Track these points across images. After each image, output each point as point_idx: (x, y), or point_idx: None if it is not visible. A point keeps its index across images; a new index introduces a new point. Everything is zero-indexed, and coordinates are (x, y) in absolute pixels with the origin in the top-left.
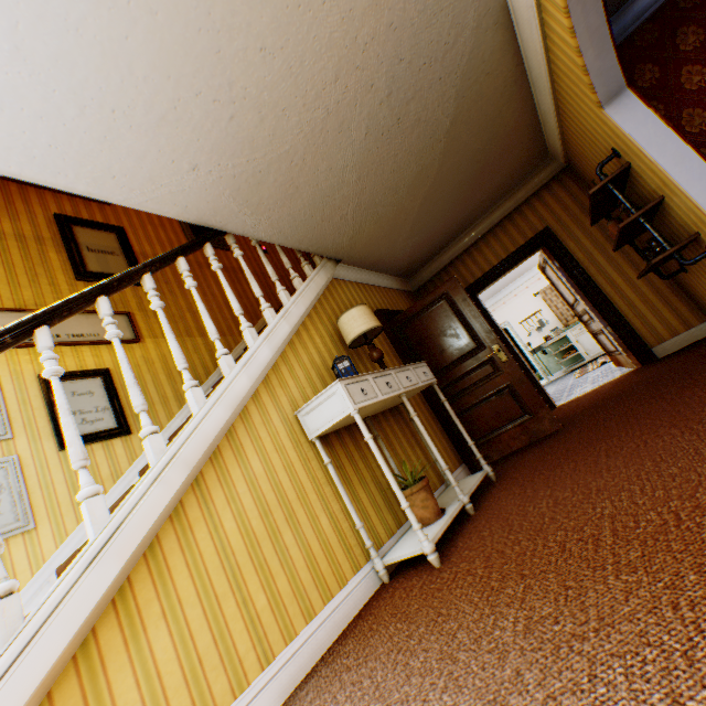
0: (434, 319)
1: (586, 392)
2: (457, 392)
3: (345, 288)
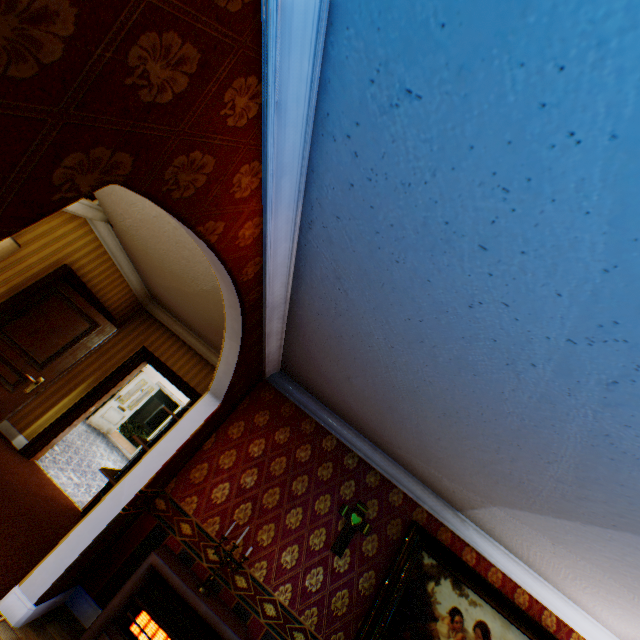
0: (71, 320)
1: (53, 479)
2: None
3: (83, 233)
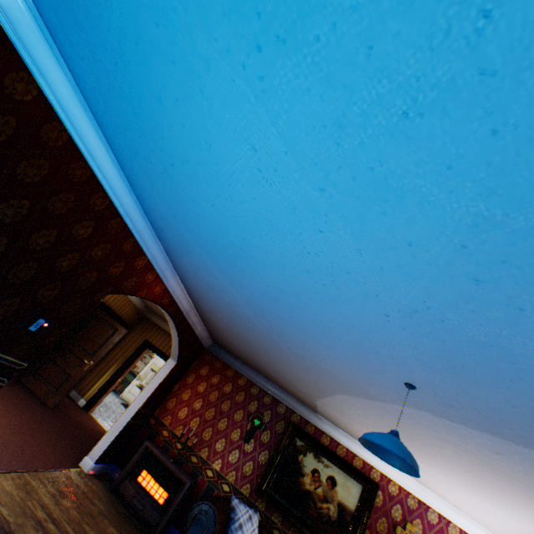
0: (105, 329)
1: (100, 423)
2: (66, 354)
3: None
